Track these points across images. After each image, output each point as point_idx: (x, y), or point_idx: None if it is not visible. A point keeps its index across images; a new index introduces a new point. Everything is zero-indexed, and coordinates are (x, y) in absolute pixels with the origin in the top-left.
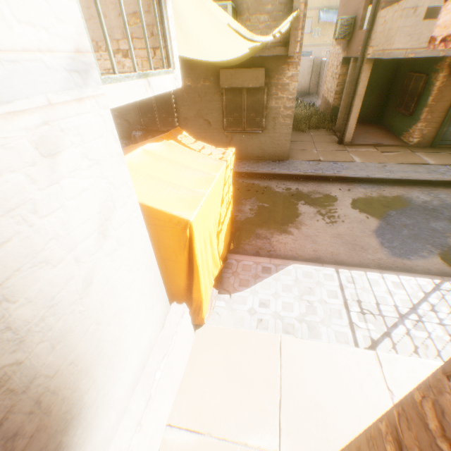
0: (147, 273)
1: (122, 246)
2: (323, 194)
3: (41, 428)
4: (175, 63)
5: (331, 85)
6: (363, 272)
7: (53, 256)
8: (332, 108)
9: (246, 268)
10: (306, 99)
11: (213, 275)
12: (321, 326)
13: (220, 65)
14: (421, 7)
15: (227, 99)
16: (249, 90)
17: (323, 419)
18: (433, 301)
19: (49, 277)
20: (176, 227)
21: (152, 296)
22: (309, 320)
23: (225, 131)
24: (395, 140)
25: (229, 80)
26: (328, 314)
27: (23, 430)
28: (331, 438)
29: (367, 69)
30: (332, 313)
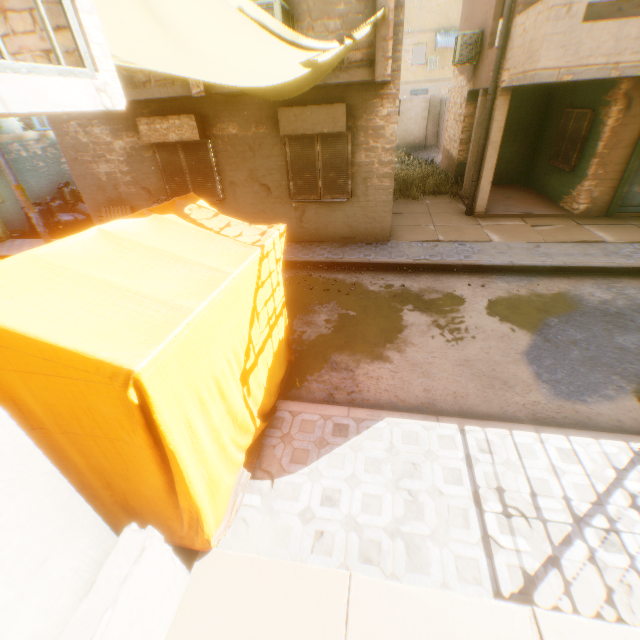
0: (12, 499)
1: None
2: (442, 292)
3: None
4: (97, 60)
5: (454, 132)
6: (506, 430)
7: None
8: (456, 164)
9: (307, 428)
10: (422, 154)
11: (241, 447)
12: (431, 545)
13: (269, 98)
14: (578, 3)
15: (292, 153)
16: (324, 138)
17: None
18: (634, 488)
19: None
20: (113, 382)
21: (39, 540)
22: (409, 533)
23: (293, 200)
24: (552, 208)
25: (293, 124)
26: (445, 518)
27: None
28: None
29: (503, 103)
30: (452, 515)
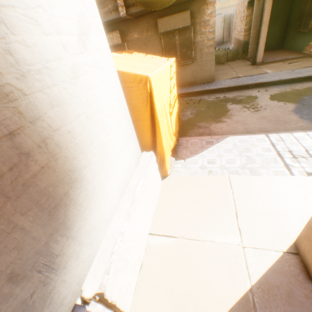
0: (121, 110)
1: (99, 69)
2: (245, 96)
3: (49, 167)
4: None
5: (240, 27)
6: (289, 133)
7: (42, 24)
8: (243, 43)
9: (194, 144)
10: (222, 47)
11: (170, 146)
12: (261, 169)
13: (157, 8)
14: None
15: (164, 42)
16: (179, 32)
17: (275, 222)
18: None
19: (41, 40)
20: (139, 85)
21: (127, 132)
22: (250, 167)
23: None
24: (298, 54)
25: (164, 26)
26: (265, 162)
27: (34, 156)
28: (286, 233)
29: None
30: (268, 160)
